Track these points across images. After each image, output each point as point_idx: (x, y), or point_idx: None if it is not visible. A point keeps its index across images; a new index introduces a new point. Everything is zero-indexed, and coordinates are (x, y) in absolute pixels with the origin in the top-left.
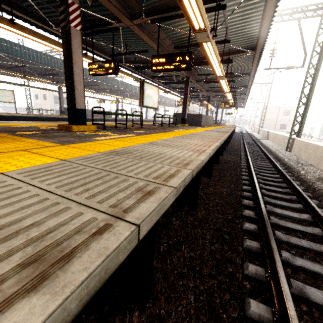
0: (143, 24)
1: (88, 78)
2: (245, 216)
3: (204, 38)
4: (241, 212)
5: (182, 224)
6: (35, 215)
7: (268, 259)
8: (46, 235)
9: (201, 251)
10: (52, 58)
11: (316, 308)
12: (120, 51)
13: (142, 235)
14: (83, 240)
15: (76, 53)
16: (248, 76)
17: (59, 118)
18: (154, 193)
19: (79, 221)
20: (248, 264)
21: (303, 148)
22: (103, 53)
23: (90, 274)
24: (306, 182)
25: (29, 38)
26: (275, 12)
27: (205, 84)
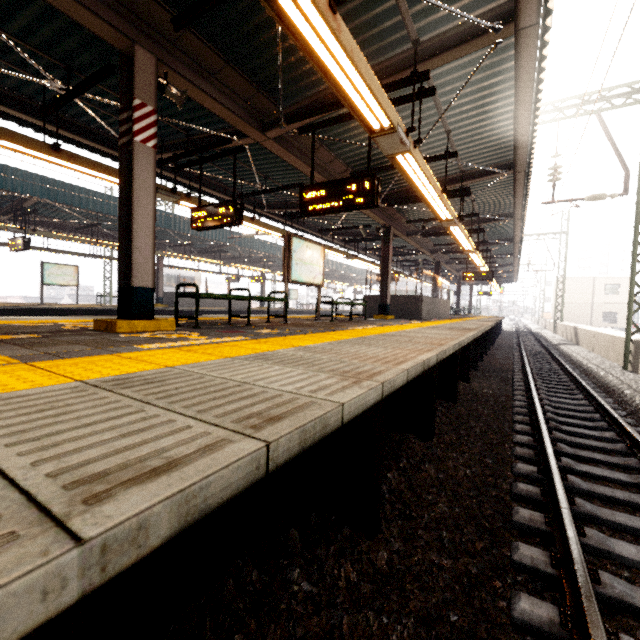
0: (288, 139)
1: (210, 241)
2: (520, 564)
3: (394, 146)
4: (510, 548)
5: (320, 592)
6: None
7: None
8: None
9: None
10: None
11: None
12: (258, 190)
13: None
14: None
15: (142, 185)
16: (511, 221)
17: None
18: None
19: None
20: None
21: None
22: (229, 194)
23: None
24: None
25: (85, 173)
26: (540, 93)
27: (425, 239)
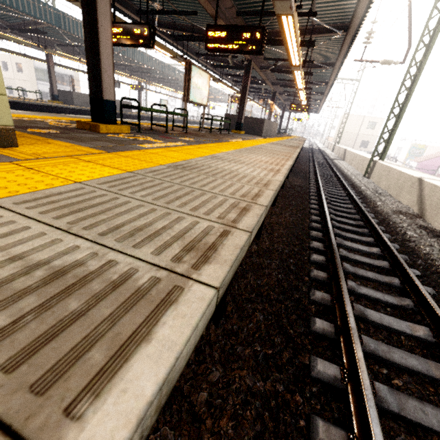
0: None
1: None
2: (312, 248)
3: (285, 9)
4: (308, 244)
5: (246, 253)
6: (159, 221)
7: (334, 287)
8: (183, 235)
9: (267, 279)
10: (36, 3)
11: (372, 326)
12: (151, 6)
13: (250, 242)
14: (215, 239)
15: (102, 11)
16: (331, 68)
17: (52, 107)
18: (249, 209)
19: (201, 227)
20: (314, 291)
21: (384, 175)
22: (125, 5)
23: (236, 257)
24: (381, 215)
25: None
26: None
27: (271, 73)
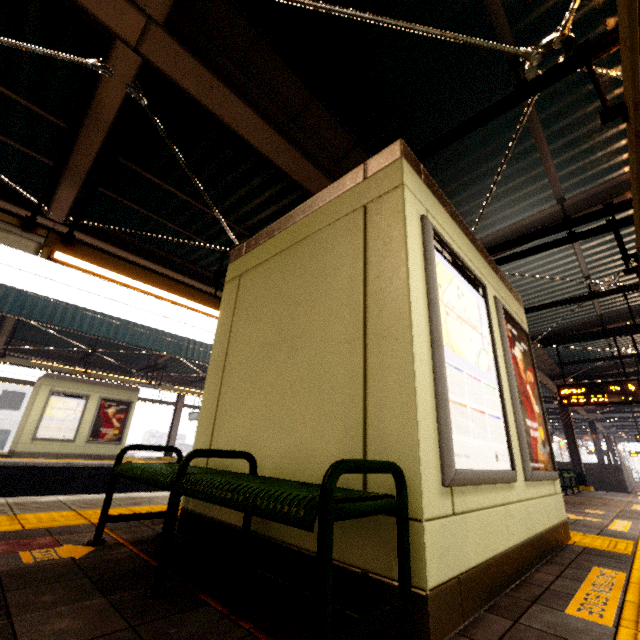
0: None
1: None
2: None
3: None
4: None
5: None
6: None
7: None
8: None
9: None
10: None
11: None
12: None
13: None
14: None
15: None
16: None
17: None
18: None
19: None
20: None
21: None
22: None
23: None
24: None
25: None
26: None
27: None
